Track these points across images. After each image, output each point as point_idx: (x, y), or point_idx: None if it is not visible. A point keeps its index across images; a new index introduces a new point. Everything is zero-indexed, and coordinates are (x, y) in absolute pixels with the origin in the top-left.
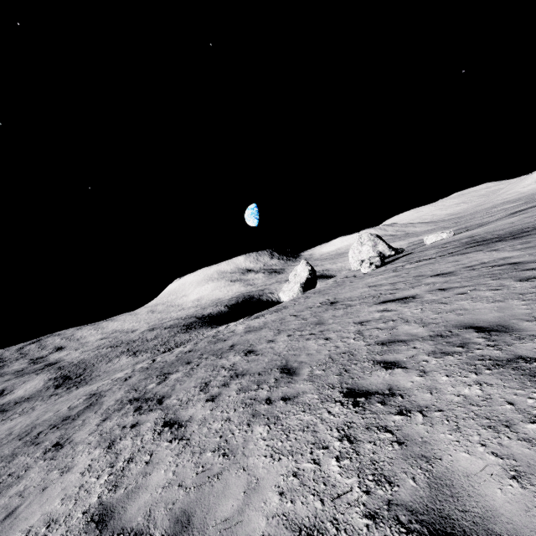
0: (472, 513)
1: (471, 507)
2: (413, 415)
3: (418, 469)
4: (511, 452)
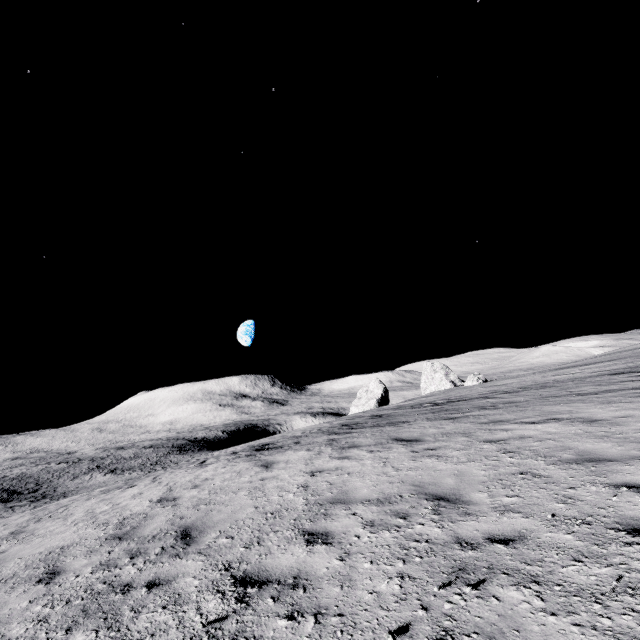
0: None
1: None
2: None
3: None
4: None
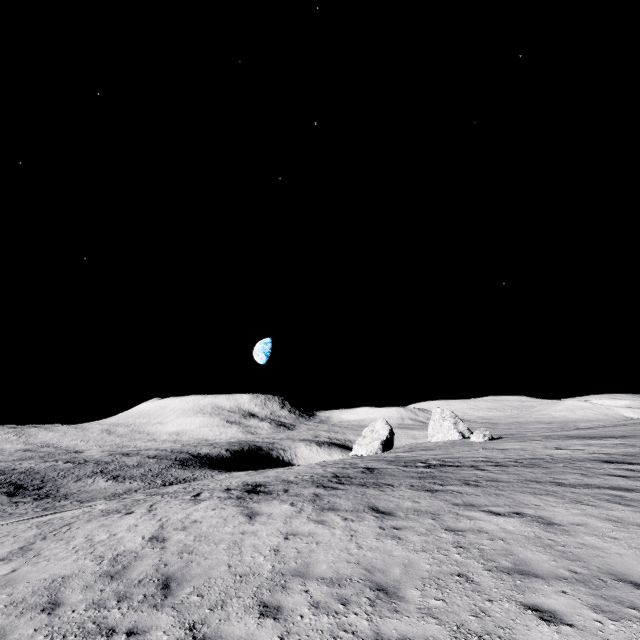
0: None
1: None
2: None
3: None
4: None
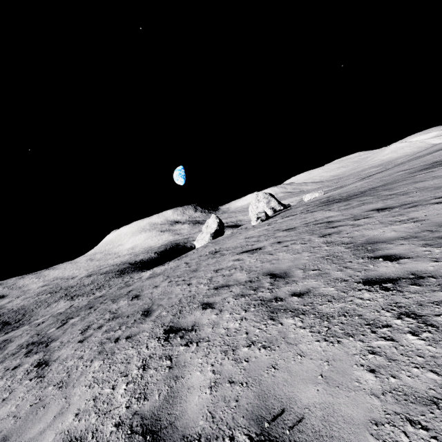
0: (173, 415)
1: (175, 411)
2: (191, 346)
3: (167, 386)
4: (222, 369)
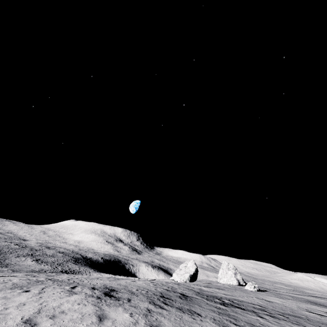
0: None
1: None
2: None
3: None
4: None
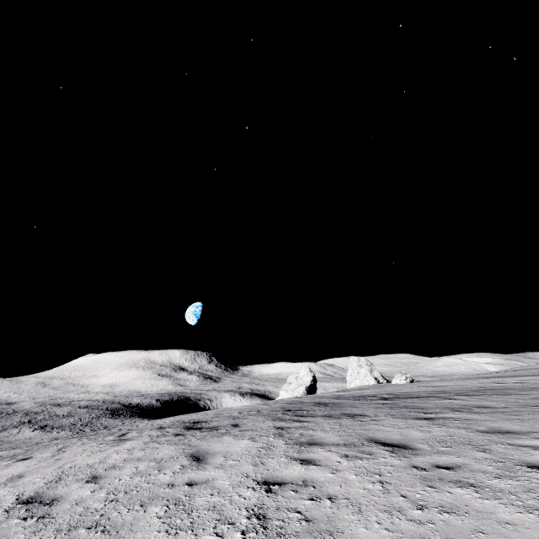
0: None
1: None
2: None
3: None
4: None
